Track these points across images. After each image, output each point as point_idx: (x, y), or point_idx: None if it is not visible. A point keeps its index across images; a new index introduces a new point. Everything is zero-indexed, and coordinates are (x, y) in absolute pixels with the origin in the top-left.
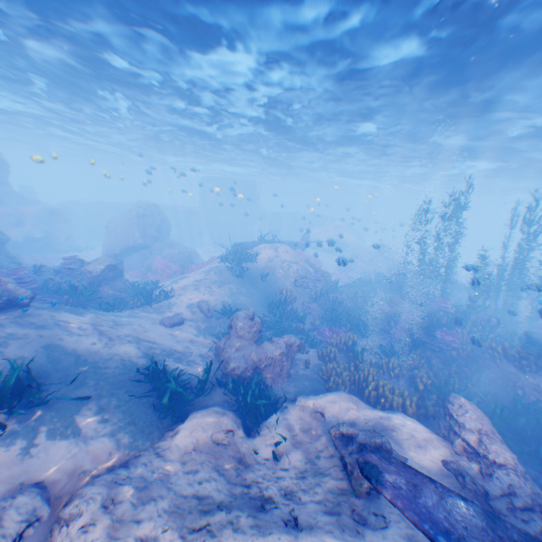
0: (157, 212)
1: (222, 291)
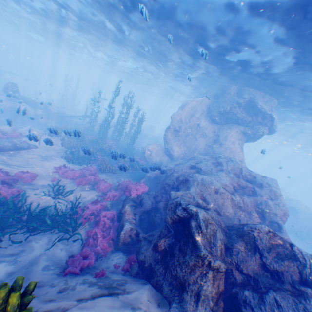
0: None
1: None
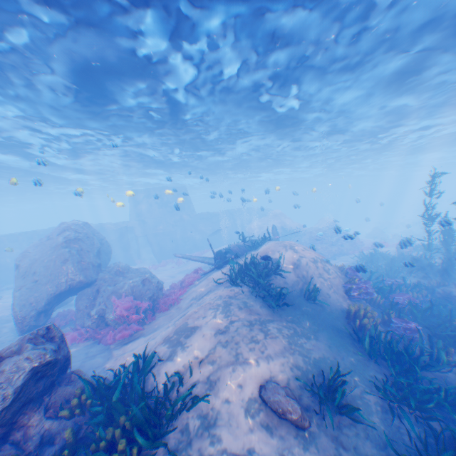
0: (91, 233)
1: (280, 346)
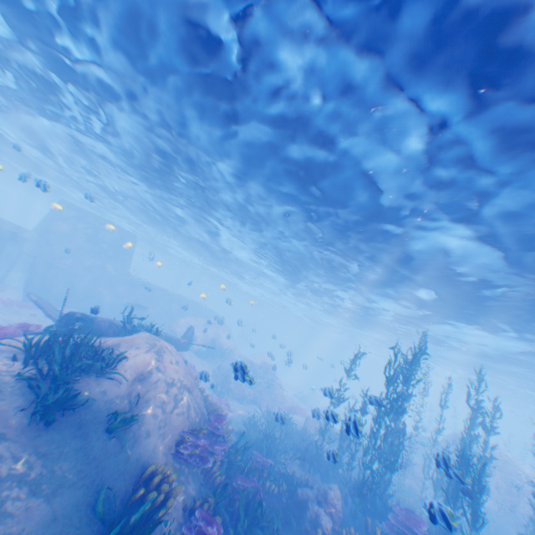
0: None
1: None
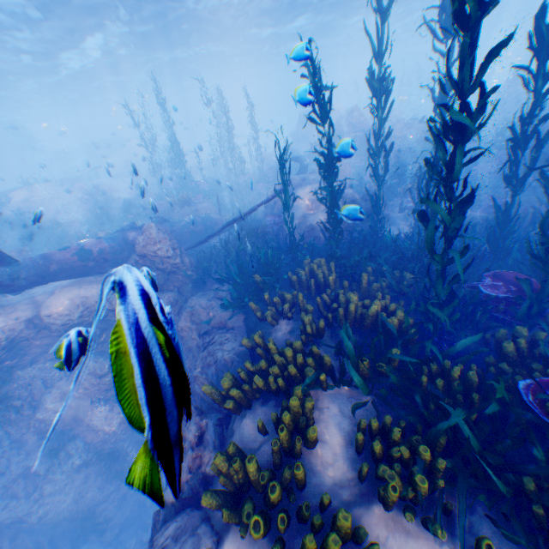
0: None
1: None
